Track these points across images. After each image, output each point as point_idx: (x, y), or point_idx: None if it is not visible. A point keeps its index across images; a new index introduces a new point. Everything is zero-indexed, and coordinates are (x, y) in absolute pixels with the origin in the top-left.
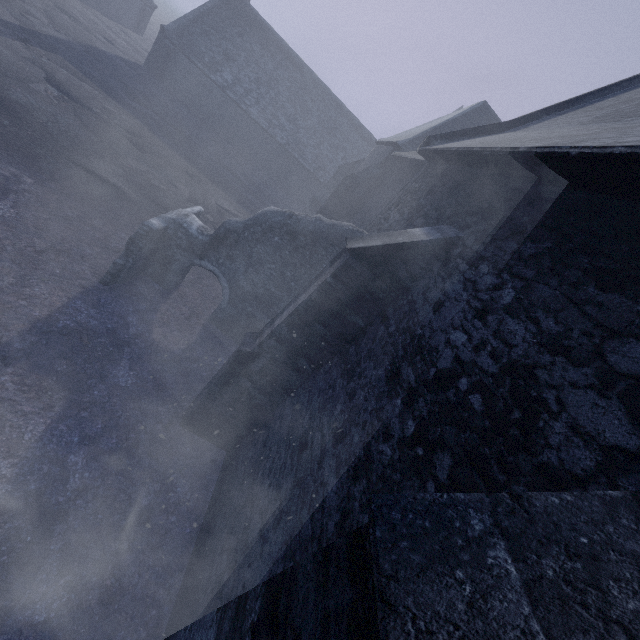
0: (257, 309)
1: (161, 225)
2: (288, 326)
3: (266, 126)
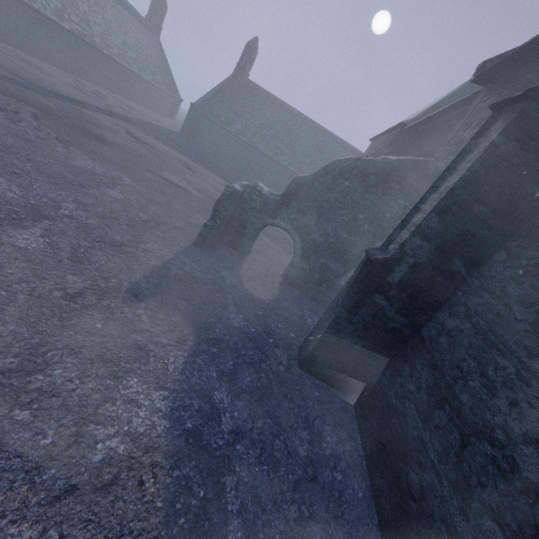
0: (330, 259)
1: (240, 189)
2: (439, 215)
3: (271, 155)
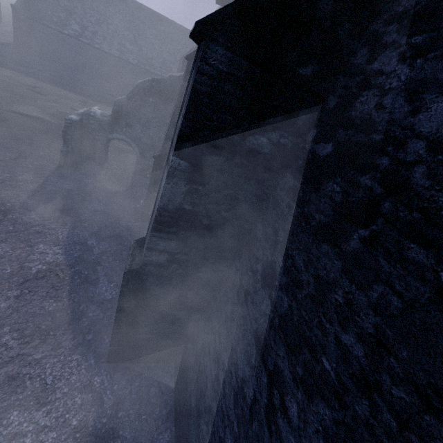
0: None
1: (77, 118)
2: (173, 127)
3: (118, 54)
